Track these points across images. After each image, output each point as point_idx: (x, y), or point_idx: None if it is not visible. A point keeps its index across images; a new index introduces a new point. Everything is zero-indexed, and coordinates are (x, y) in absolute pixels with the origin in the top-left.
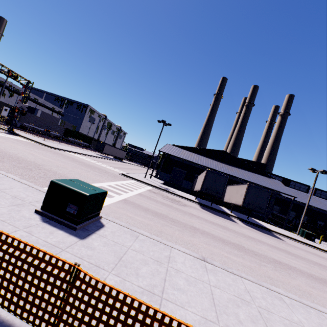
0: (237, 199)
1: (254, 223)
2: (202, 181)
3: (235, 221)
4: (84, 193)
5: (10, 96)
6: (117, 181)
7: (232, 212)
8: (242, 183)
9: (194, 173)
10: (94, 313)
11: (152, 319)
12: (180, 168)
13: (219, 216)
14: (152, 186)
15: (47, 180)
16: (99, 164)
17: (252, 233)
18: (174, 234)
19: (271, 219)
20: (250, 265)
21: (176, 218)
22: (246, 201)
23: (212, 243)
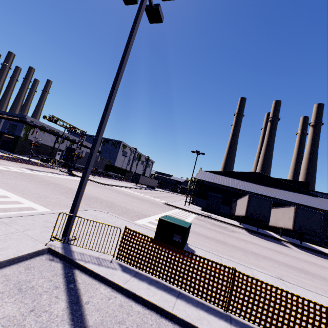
0: (286, 222)
1: (310, 247)
2: (245, 205)
3: (289, 246)
4: (184, 226)
5: (62, 142)
6: (167, 211)
7: (281, 236)
8: (285, 204)
9: (231, 197)
10: (250, 295)
11: (285, 298)
12: (216, 193)
13: (271, 242)
14: (195, 213)
15: (128, 215)
16: (142, 195)
17: (311, 259)
18: (242, 258)
19: (327, 243)
20: (321, 287)
21: (234, 244)
22: (296, 224)
23: (278, 267)
